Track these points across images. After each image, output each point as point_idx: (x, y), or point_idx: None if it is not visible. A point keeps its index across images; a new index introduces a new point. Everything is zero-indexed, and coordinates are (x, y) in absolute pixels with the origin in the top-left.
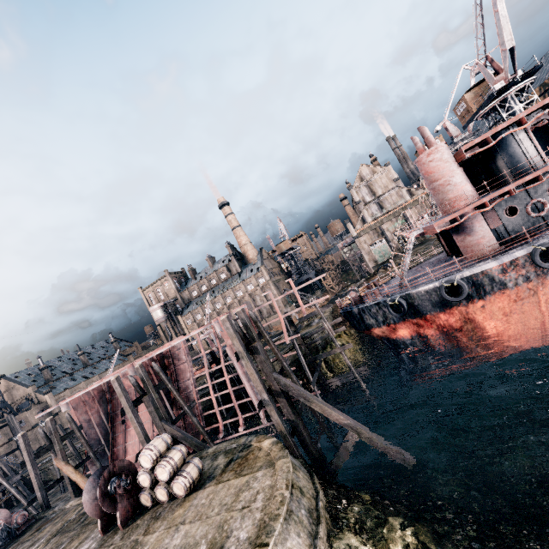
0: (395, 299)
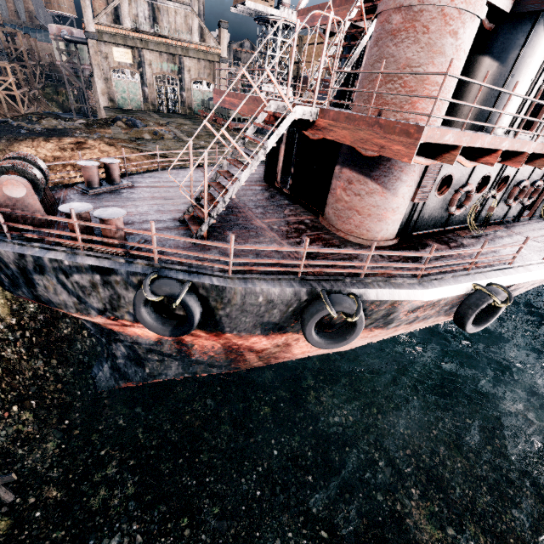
0: (178, 297)
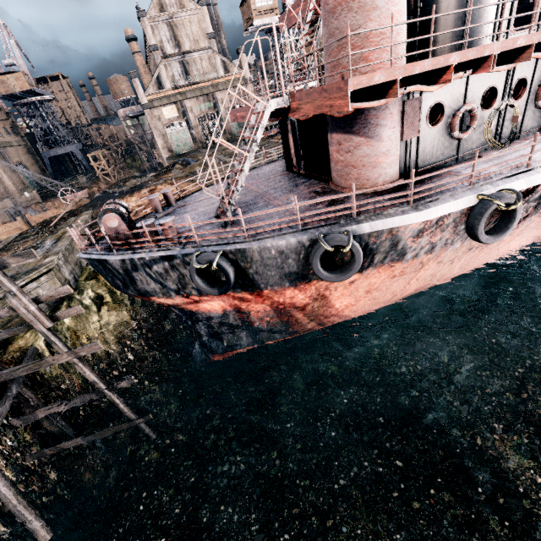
0: (213, 261)
